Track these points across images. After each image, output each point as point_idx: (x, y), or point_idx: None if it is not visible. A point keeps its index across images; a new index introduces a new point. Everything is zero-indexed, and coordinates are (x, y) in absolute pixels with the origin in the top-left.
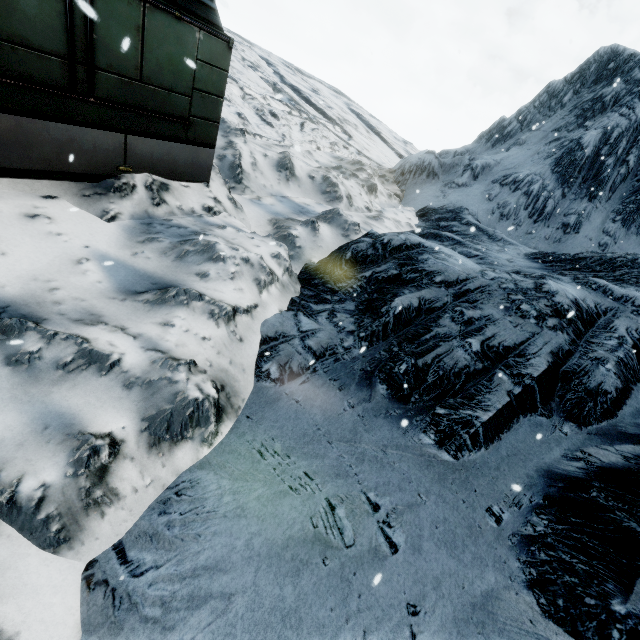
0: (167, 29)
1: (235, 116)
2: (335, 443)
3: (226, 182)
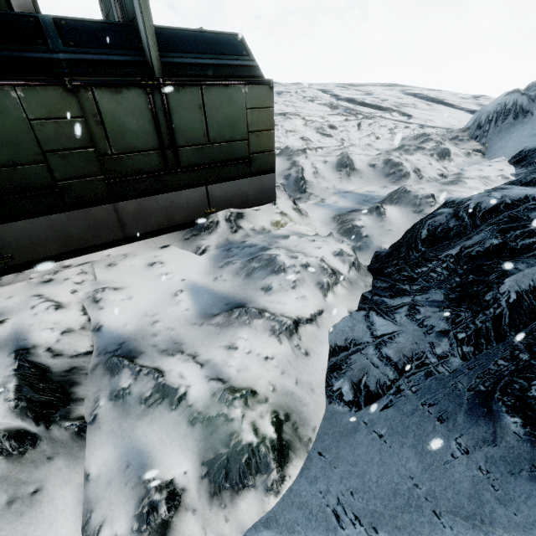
0: (220, 97)
1: (299, 141)
2: (446, 517)
3: (290, 196)
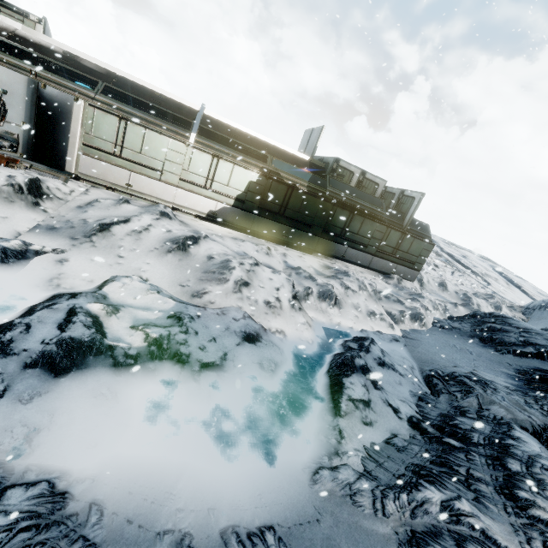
0: (418, 242)
1: None
2: (457, 341)
3: (419, 283)
